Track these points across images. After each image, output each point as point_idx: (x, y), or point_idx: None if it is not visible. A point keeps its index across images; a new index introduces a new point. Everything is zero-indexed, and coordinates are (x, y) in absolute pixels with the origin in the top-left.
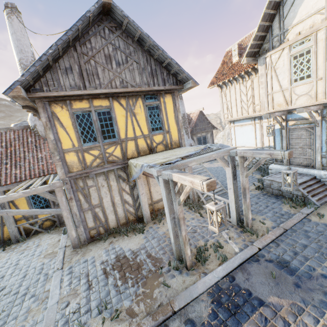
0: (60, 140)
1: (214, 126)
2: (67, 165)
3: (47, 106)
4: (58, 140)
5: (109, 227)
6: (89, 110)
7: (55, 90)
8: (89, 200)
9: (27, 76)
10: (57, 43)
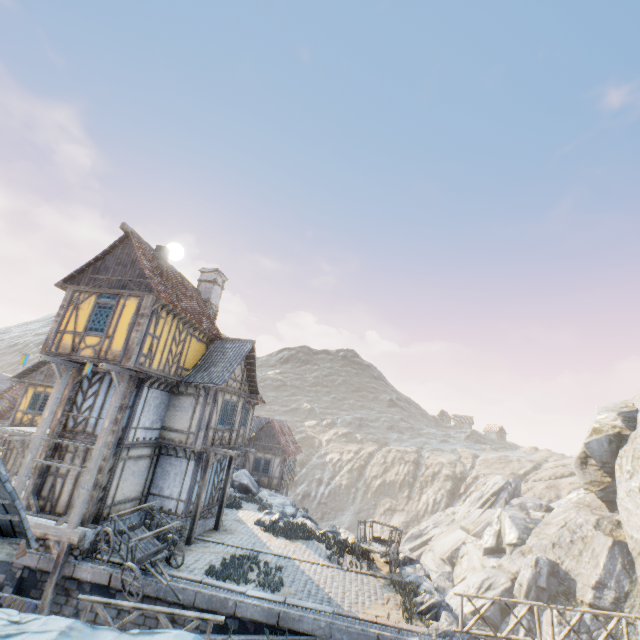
0: (22, 404)
1: (286, 450)
2: (15, 418)
3: (28, 386)
4: (21, 403)
5: (6, 467)
6: (43, 392)
7: (32, 380)
8: (10, 443)
9: (19, 374)
10: (37, 363)
